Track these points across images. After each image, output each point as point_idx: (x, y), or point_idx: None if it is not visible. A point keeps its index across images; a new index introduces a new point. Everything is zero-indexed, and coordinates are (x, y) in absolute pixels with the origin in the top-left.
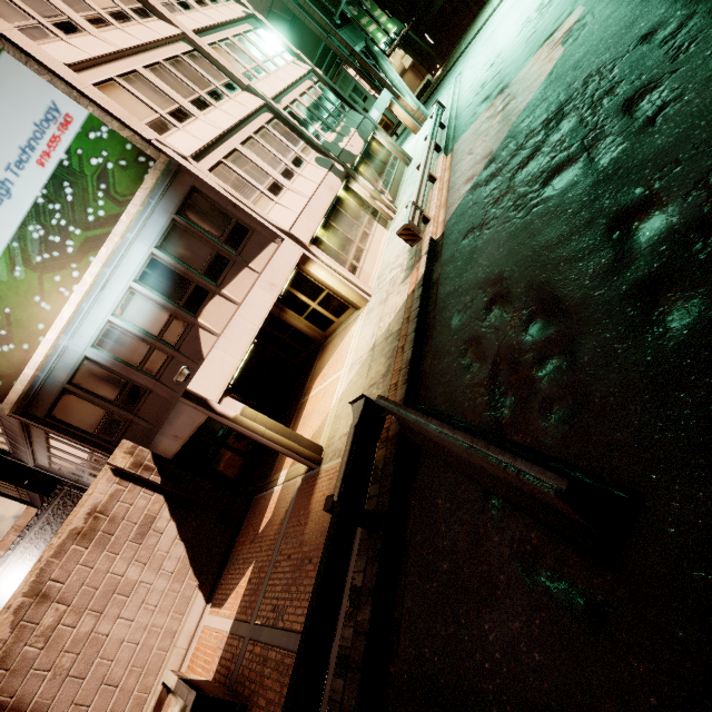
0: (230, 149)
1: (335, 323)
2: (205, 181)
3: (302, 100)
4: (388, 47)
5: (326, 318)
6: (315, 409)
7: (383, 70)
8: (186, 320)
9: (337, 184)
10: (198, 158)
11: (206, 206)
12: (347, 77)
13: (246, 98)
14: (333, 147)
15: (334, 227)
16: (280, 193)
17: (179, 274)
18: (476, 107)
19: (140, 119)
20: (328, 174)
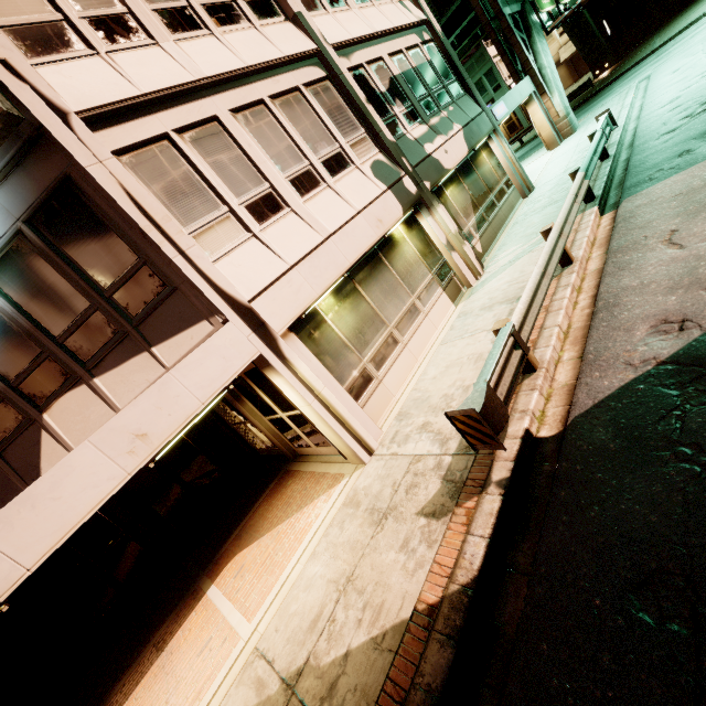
0: (203, 115)
1: (312, 447)
2: (88, 172)
3: (390, 62)
4: (552, 20)
5: (299, 436)
6: (177, 672)
7: (533, 50)
8: (21, 411)
9: (394, 214)
10: (111, 119)
11: (88, 220)
12: (484, 56)
13: (285, 33)
14: (412, 148)
15: (358, 293)
16: (273, 216)
17: (19, 331)
18: (691, 139)
19: (1, 12)
20: (384, 194)
